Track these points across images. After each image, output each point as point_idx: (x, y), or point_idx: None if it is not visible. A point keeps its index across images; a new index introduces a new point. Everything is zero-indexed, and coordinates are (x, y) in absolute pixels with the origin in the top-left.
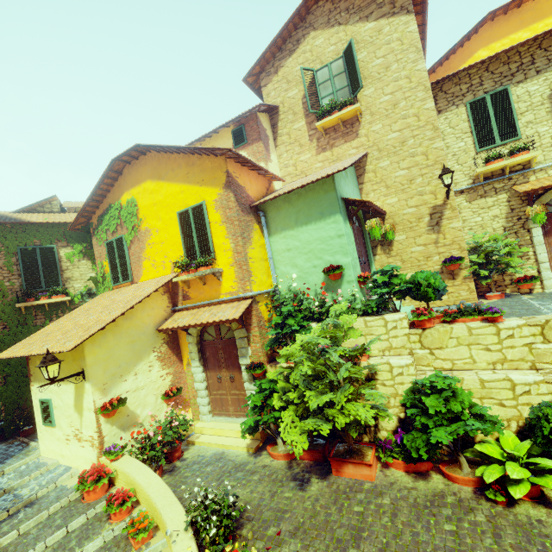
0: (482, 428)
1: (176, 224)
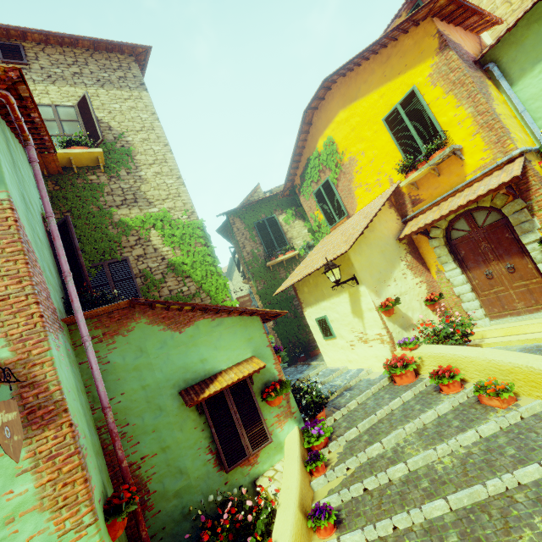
0: None
1: (383, 134)
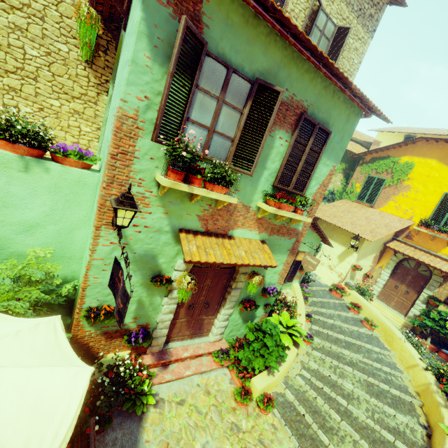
0: None
1: (436, 197)
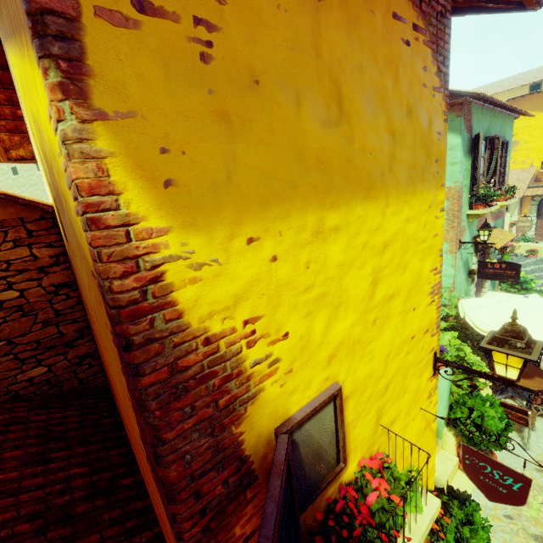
0: None
1: None
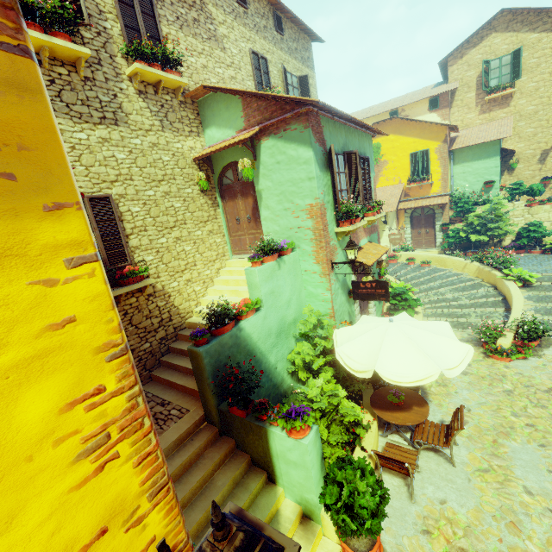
0: (548, 235)
1: (407, 159)
